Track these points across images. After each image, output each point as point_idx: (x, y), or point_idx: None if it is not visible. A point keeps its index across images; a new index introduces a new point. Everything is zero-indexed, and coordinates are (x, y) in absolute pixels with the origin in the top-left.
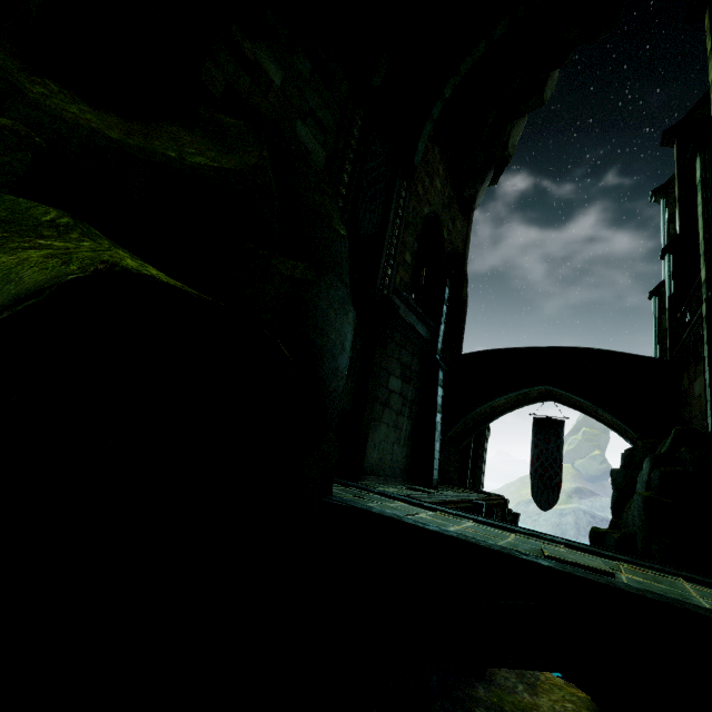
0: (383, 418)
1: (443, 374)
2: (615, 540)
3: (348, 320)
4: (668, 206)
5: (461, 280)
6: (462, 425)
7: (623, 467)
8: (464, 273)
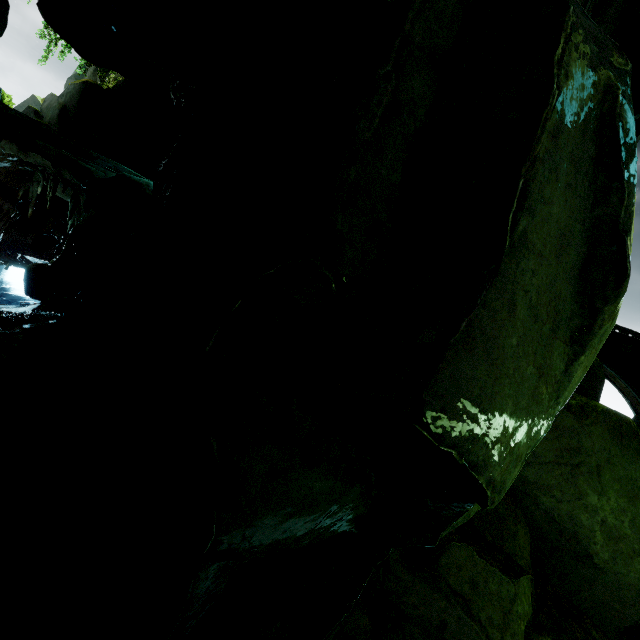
0: None
1: None
2: None
3: None
4: None
5: None
6: None
7: None
8: None
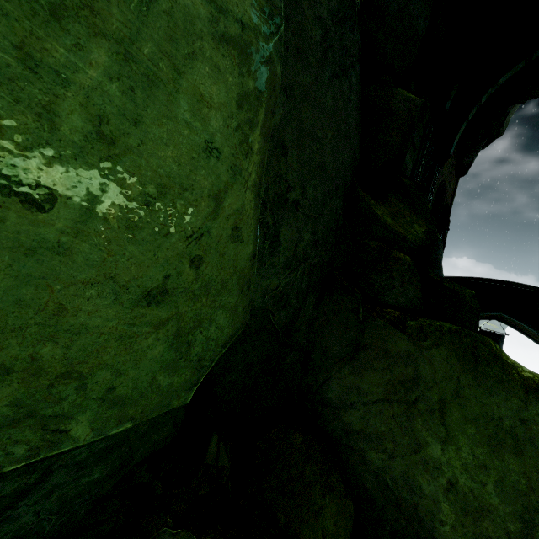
0: None
1: None
2: None
3: None
4: None
5: None
6: None
7: None
8: (448, 220)
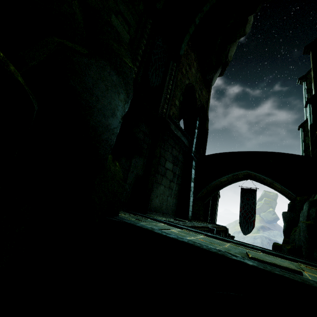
0: (162, 182)
1: (195, 163)
2: (288, 249)
3: (119, 98)
4: (306, 85)
5: (205, 120)
6: (205, 191)
7: (289, 211)
8: (206, 116)
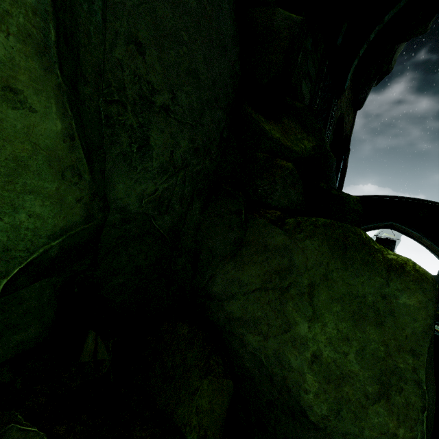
0: None
1: None
2: (438, 315)
3: None
4: None
5: None
6: None
7: None
8: (348, 148)
